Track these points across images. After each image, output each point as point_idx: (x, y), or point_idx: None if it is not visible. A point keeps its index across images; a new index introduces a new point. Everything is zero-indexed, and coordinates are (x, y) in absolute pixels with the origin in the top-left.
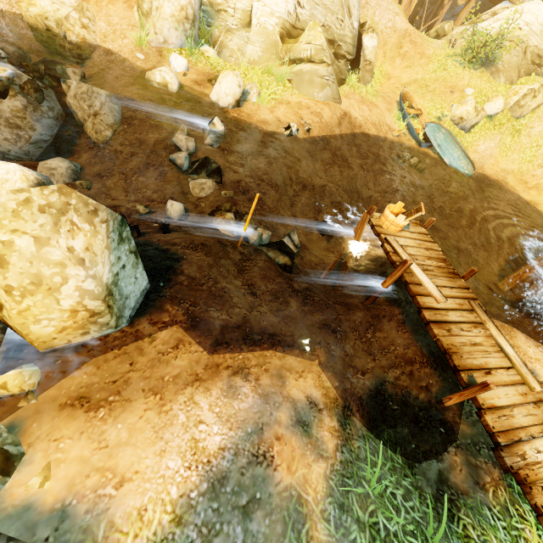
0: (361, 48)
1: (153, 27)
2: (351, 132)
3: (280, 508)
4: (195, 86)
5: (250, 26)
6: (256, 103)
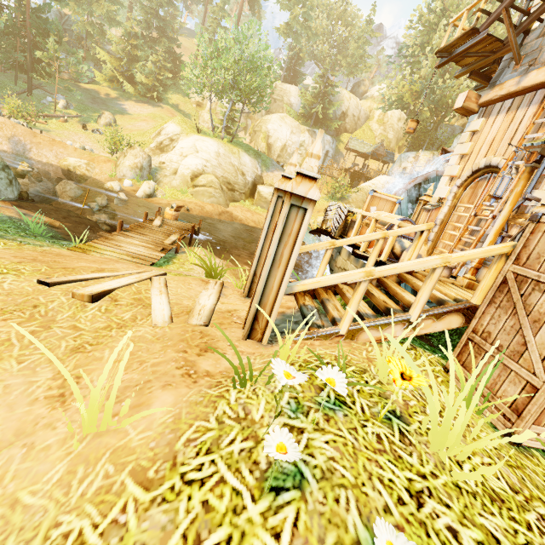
0: (256, 191)
1: (119, 170)
2: (231, 221)
3: None
4: (132, 192)
5: (177, 174)
6: (162, 198)
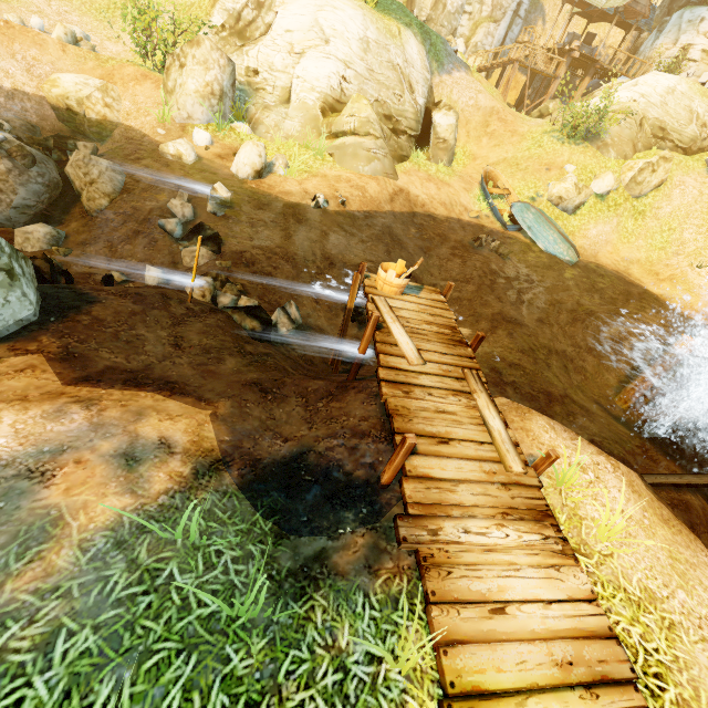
0: (431, 126)
1: (176, 103)
2: (409, 211)
3: (21, 522)
4: (217, 160)
5: (289, 102)
6: (284, 175)
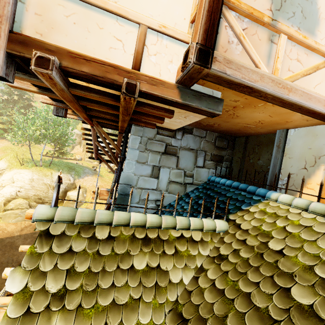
0: (66, 196)
1: None
2: (33, 232)
3: None
4: None
5: None
6: None
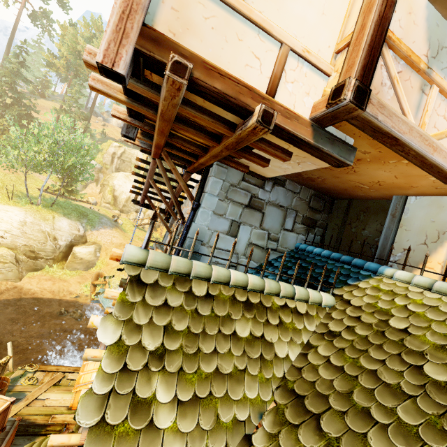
0: (71, 253)
1: None
2: (17, 298)
3: None
4: None
5: None
6: None
